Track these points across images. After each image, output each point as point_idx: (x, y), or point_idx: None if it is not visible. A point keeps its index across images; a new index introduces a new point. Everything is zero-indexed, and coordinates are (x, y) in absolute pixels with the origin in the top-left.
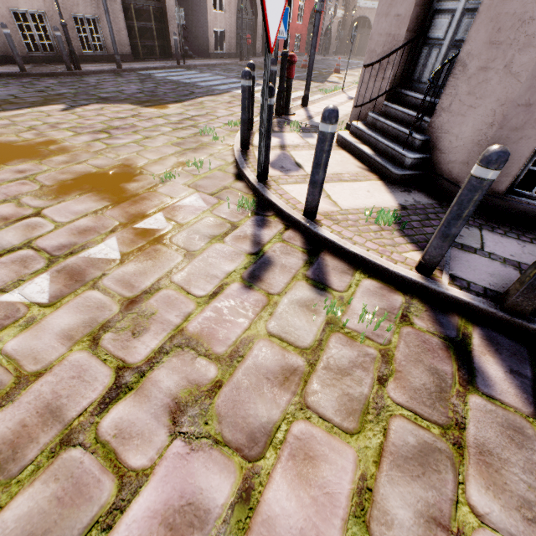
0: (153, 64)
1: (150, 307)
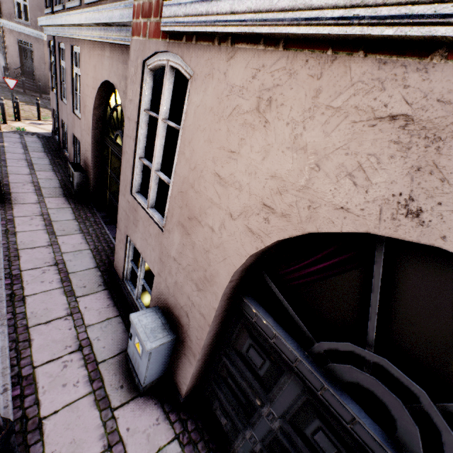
0: None
1: None
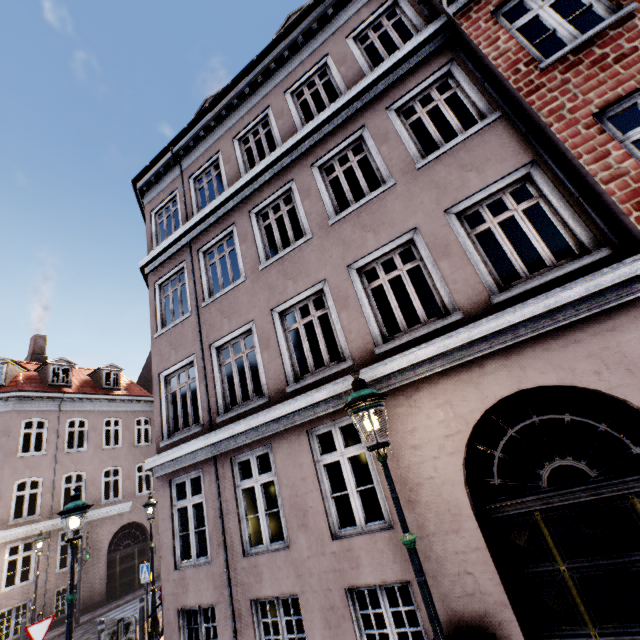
0: (122, 599)
1: None
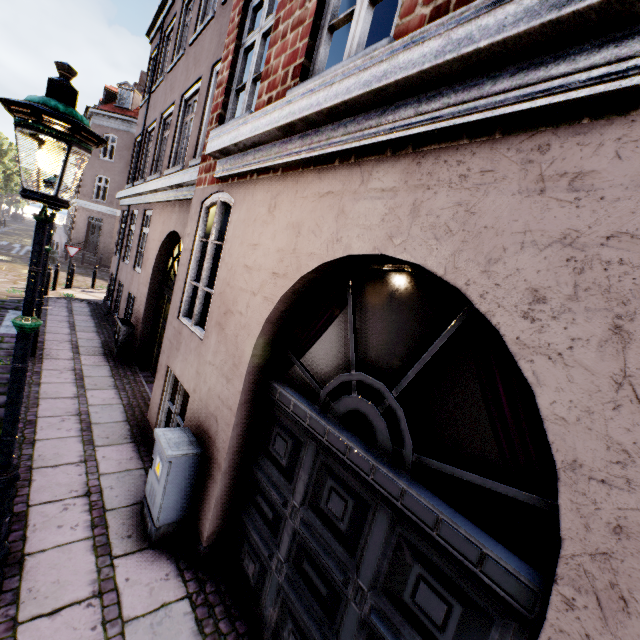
0: None
1: None
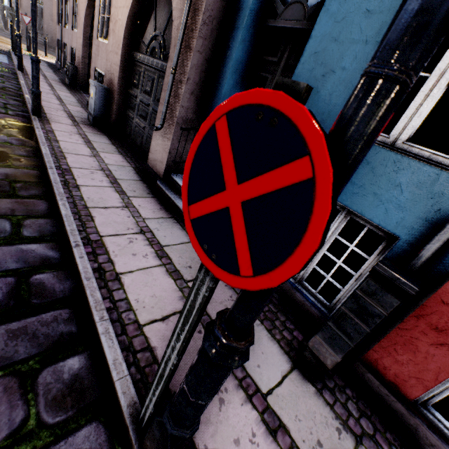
0: None
1: None
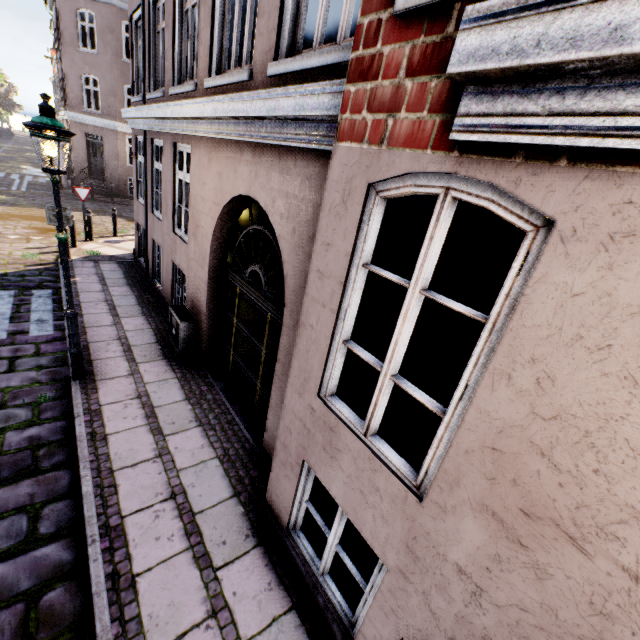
0: None
1: (0, 243)
